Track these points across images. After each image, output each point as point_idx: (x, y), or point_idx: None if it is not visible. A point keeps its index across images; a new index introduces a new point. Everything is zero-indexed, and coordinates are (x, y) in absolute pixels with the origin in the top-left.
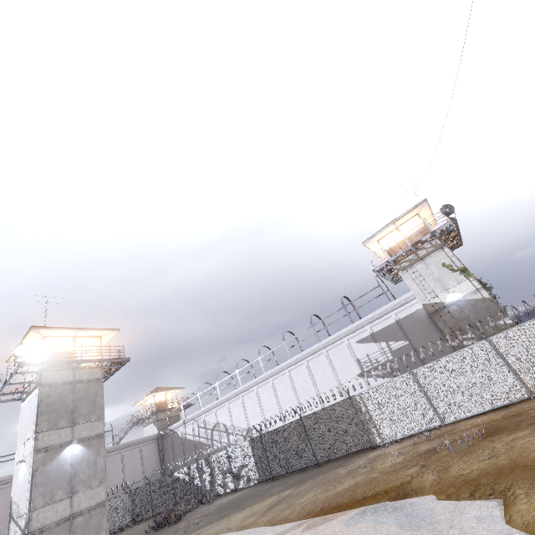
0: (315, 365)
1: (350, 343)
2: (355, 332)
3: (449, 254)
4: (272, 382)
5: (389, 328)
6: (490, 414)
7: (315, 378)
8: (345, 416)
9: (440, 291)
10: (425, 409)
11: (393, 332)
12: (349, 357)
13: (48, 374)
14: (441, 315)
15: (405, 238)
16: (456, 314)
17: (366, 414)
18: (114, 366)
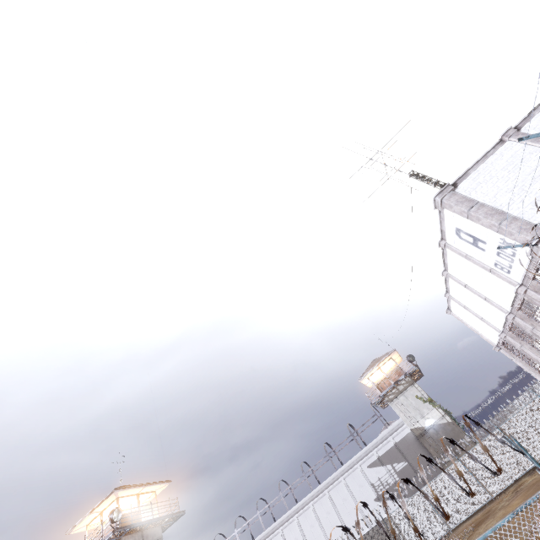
0: (336, 495)
1: (363, 469)
2: (365, 457)
3: (418, 389)
4: (297, 520)
5: (391, 451)
6: (475, 515)
7: (338, 508)
8: (383, 538)
9: (420, 417)
10: (437, 519)
11: (394, 454)
12: (364, 482)
13: (126, 539)
14: (425, 437)
15: (388, 378)
16: (435, 436)
17: (398, 532)
18: (169, 522)
